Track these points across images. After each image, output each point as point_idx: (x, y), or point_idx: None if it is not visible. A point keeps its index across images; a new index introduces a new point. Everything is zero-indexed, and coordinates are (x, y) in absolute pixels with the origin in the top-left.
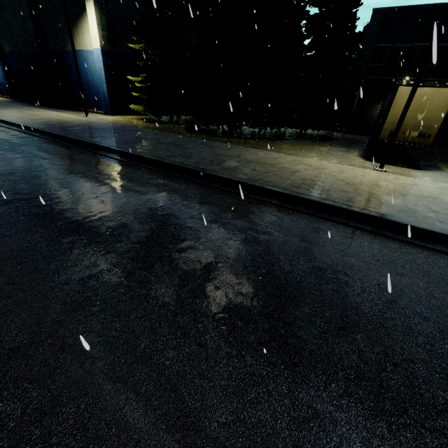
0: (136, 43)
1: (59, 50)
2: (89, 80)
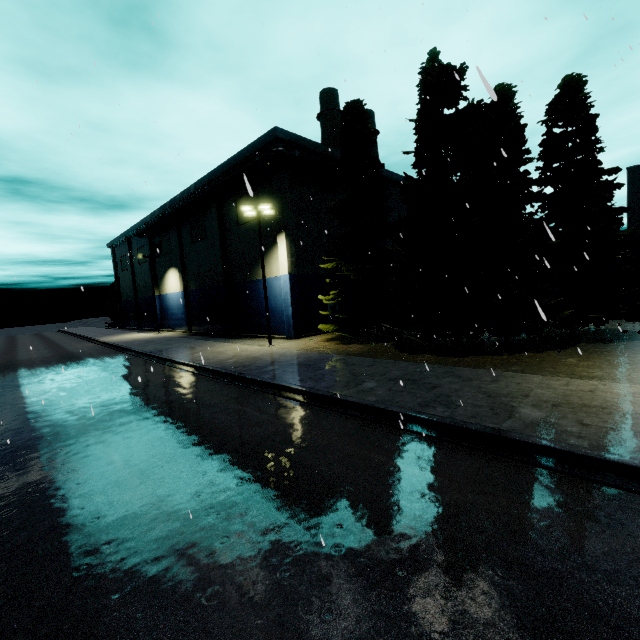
0: (321, 261)
1: (244, 281)
2: (271, 305)
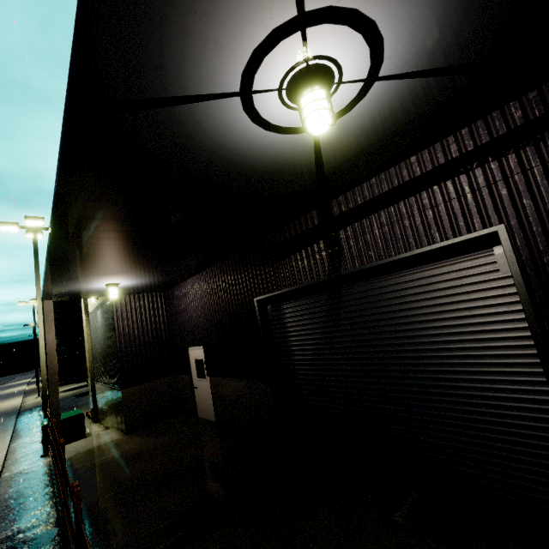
0: None
1: None
2: None
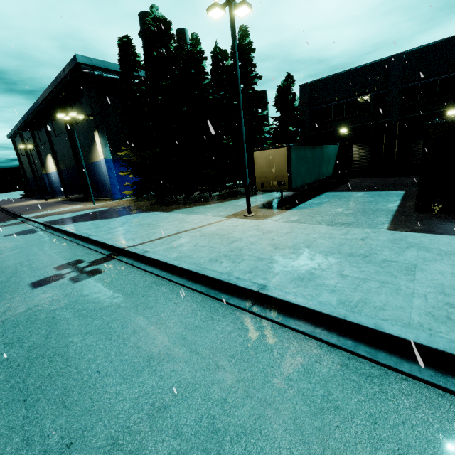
0: None
1: (86, 163)
2: (102, 179)
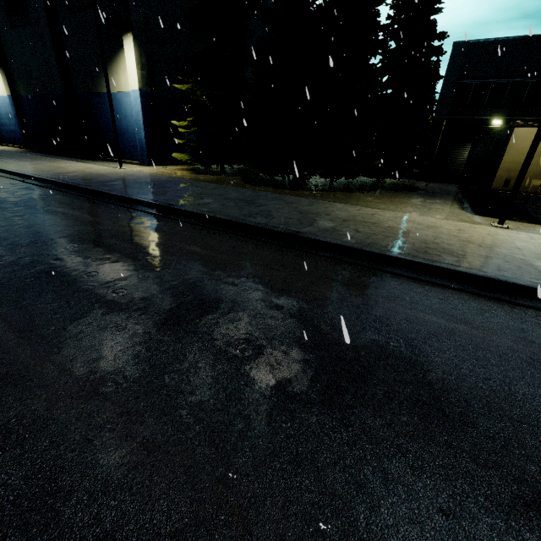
0: (178, 84)
1: (87, 93)
2: (122, 125)
